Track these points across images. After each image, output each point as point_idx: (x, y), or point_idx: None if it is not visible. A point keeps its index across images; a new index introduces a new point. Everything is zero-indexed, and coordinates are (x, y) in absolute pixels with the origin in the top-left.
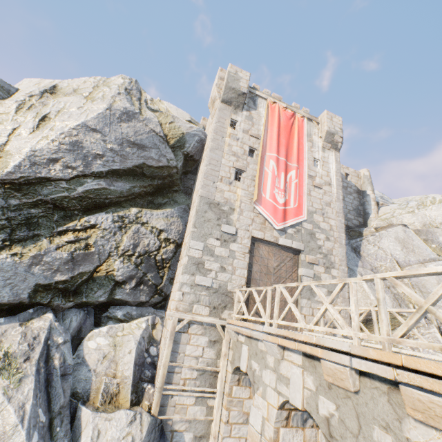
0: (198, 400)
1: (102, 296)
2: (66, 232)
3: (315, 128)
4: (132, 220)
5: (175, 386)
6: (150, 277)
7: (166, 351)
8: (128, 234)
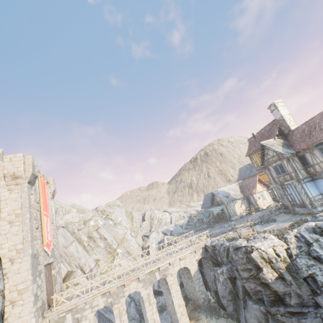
0: None
1: None
2: None
3: (48, 186)
4: None
5: None
6: None
7: None
8: None
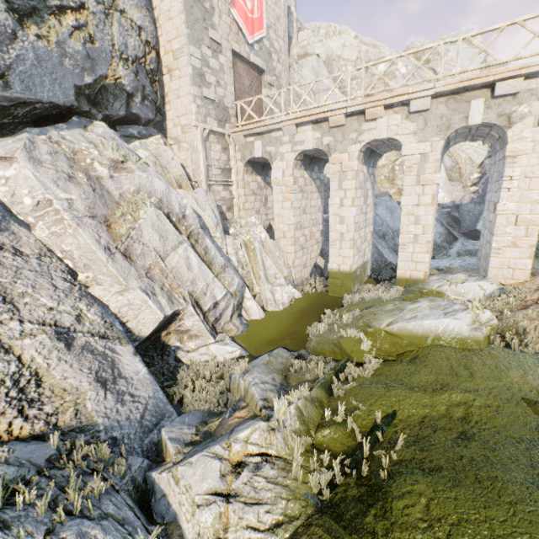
0: (224, 188)
1: (121, 110)
2: (65, 10)
3: None
4: (110, 4)
5: (213, 179)
6: (148, 93)
7: (203, 155)
8: (115, 27)
